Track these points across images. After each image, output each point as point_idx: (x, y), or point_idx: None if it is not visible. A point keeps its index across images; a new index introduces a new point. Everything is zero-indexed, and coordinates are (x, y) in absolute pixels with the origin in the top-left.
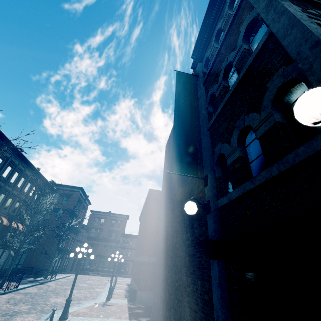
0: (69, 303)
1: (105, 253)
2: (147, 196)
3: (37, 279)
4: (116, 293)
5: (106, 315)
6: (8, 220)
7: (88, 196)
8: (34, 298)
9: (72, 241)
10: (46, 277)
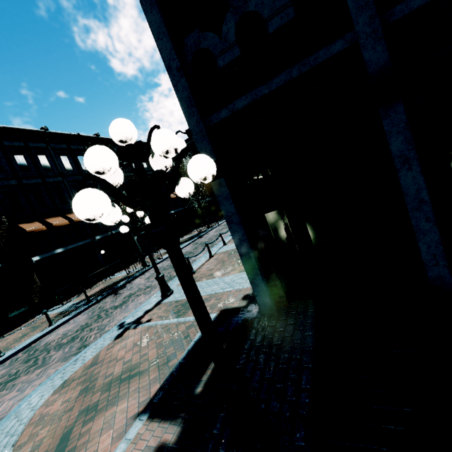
0: None
1: None
2: None
3: None
4: None
5: None
6: None
7: None
8: None
9: None
10: None
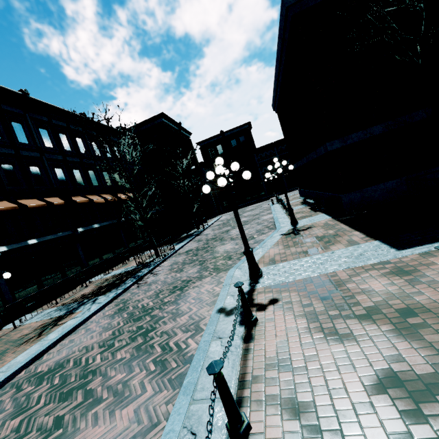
0: (252, 255)
1: (244, 181)
2: (280, 28)
3: (191, 233)
4: (295, 212)
5: (320, 246)
6: (111, 195)
7: (179, 124)
8: (198, 255)
9: (200, 186)
10: (199, 228)
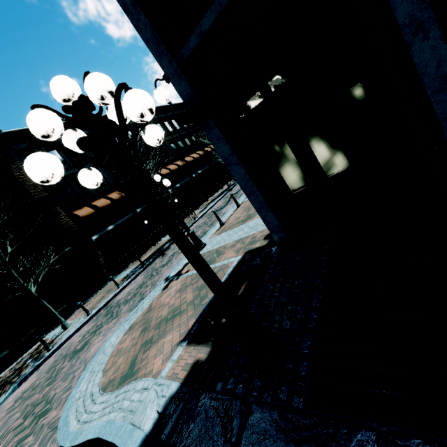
0: None
1: None
2: None
3: None
4: None
5: None
6: (201, 151)
7: None
8: None
9: None
10: None
